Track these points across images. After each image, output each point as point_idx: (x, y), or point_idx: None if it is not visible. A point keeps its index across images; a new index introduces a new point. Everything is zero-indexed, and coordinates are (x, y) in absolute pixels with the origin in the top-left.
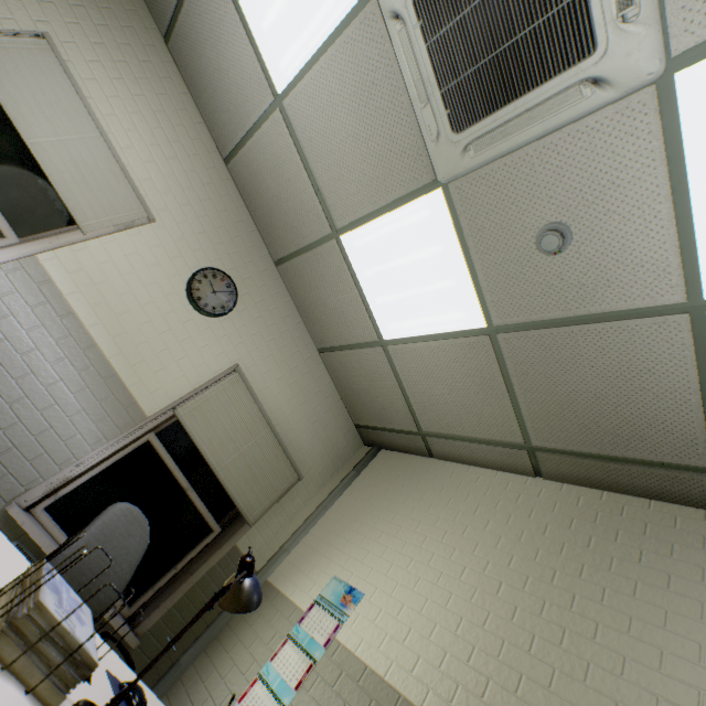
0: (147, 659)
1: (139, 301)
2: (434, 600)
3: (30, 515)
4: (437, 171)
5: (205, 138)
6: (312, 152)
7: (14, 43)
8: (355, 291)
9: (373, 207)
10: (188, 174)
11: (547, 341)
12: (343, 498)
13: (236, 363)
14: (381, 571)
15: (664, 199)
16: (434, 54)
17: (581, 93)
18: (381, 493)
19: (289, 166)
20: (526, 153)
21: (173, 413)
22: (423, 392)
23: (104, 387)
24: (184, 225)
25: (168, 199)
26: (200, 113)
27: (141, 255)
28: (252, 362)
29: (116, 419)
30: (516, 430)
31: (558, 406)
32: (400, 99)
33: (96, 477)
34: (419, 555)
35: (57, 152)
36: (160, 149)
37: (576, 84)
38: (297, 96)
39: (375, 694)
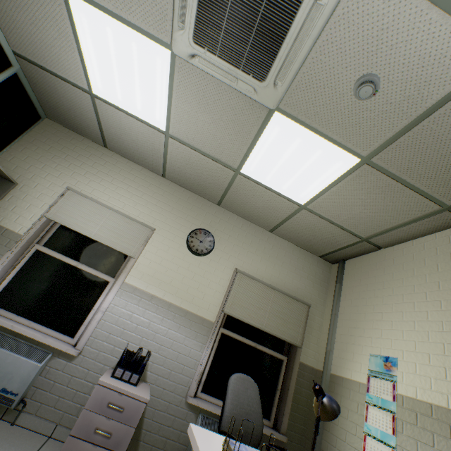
0: (296, 444)
1: (174, 271)
2: (448, 343)
3: (197, 398)
4: (267, 106)
5: (148, 174)
6: (198, 144)
7: (62, 202)
8: (268, 191)
9: (246, 146)
10: (153, 197)
11: (409, 142)
12: (342, 303)
13: (234, 268)
14: (398, 339)
15: (428, 9)
16: (223, 56)
17: (321, 4)
18: (363, 289)
19: (192, 158)
20: (312, 58)
21: (223, 313)
22: (347, 217)
23: (187, 321)
24: (167, 221)
25: (153, 215)
26: (138, 165)
27: (160, 249)
28: (241, 262)
29: (201, 332)
30: (429, 203)
31: (449, 173)
32: (222, 88)
33: (211, 364)
34: (417, 317)
35: (103, 232)
36: (135, 195)
37: (313, 3)
38: (173, 126)
39: (449, 421)
